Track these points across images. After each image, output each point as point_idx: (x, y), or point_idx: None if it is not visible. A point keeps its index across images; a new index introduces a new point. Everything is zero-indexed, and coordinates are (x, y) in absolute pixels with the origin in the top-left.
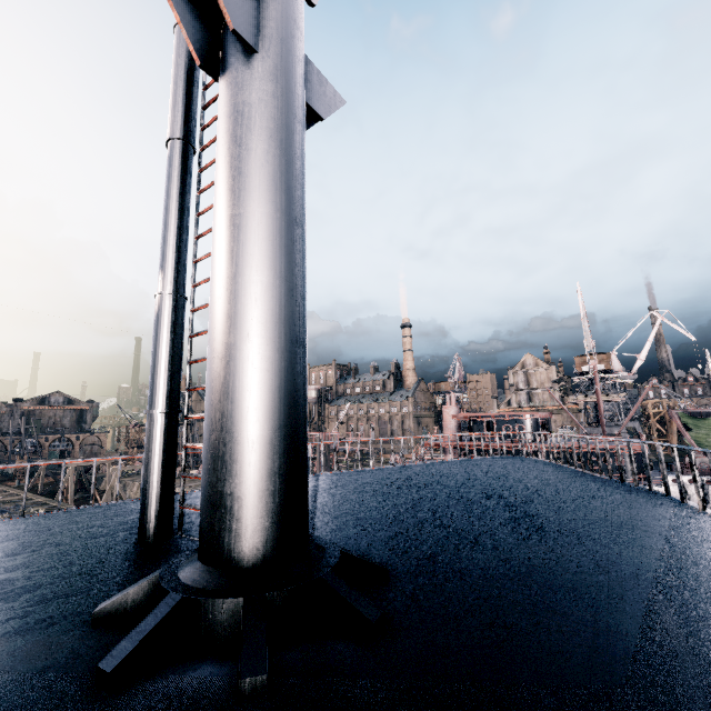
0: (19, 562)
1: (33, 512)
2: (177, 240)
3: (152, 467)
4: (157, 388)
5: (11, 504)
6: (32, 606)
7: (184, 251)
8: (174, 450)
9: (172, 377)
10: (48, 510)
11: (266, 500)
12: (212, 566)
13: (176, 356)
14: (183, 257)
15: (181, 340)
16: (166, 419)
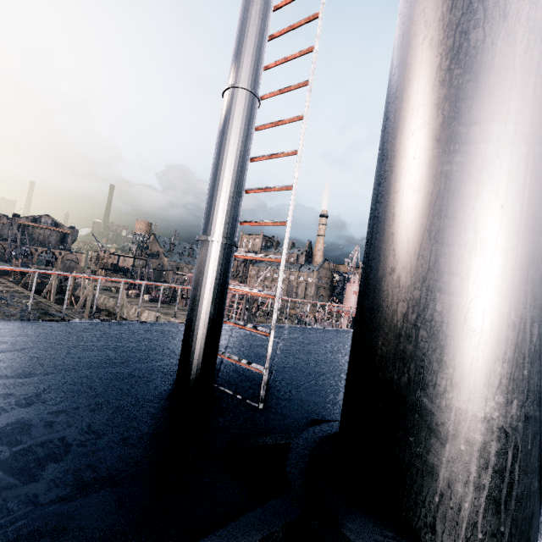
0: (32, 390)
1: (25, 303)
2: (261, 19)
3: (203, 307)
4: (218, 210)
5: (8, 294)
6: (66, 499)
7: (266, 40)
8: (227, 291)
9: (237, 200)
10: (35, 303)
11: (539, 440)
12: (425, 540)
13: (243, 174)
14: (264, 47)
15: (249, 157)
16: (224, 251)
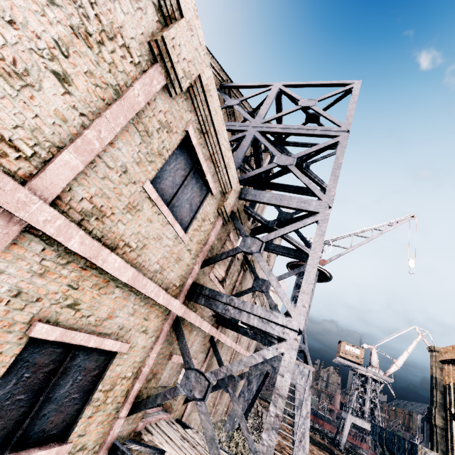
0: None
1: None
2: None
3: None
4: None
5: None
6: None
7: None
8: None
9: None
10: None
11: None
12: None
13: None
14: None
15: None
16: None
